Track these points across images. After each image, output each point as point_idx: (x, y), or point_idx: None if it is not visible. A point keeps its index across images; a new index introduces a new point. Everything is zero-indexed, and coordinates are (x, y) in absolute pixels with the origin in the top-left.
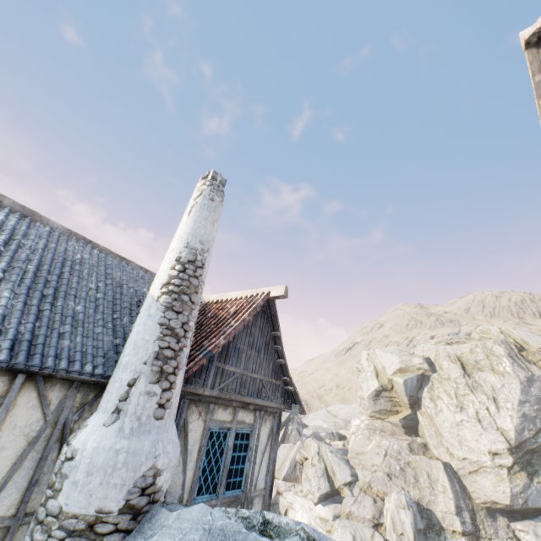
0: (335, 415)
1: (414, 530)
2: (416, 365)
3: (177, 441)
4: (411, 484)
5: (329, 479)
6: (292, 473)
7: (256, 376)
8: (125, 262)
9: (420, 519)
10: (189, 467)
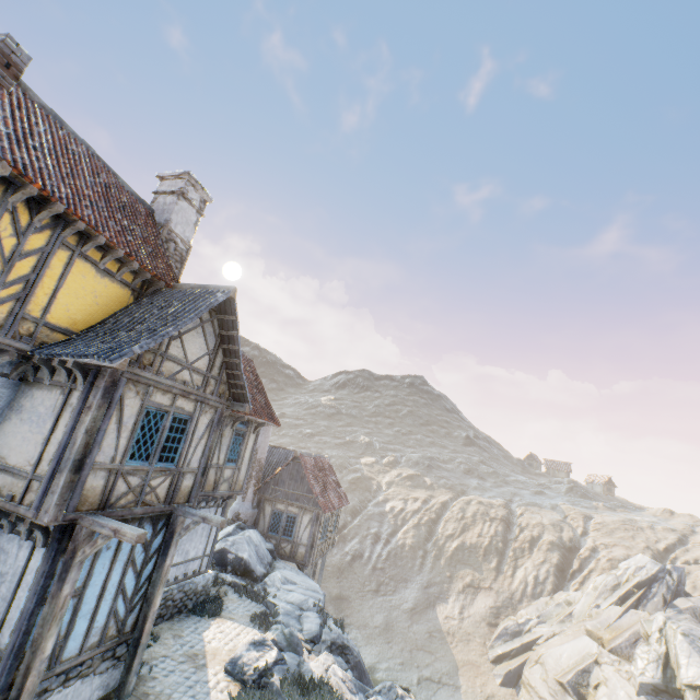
0: None
1: None
2: None
3: (249, 508)
4: None
5: (664, 669)
6: (625, 648)
7: (295, 492)
8: (275, 447)
9: None
10: (266, 521)
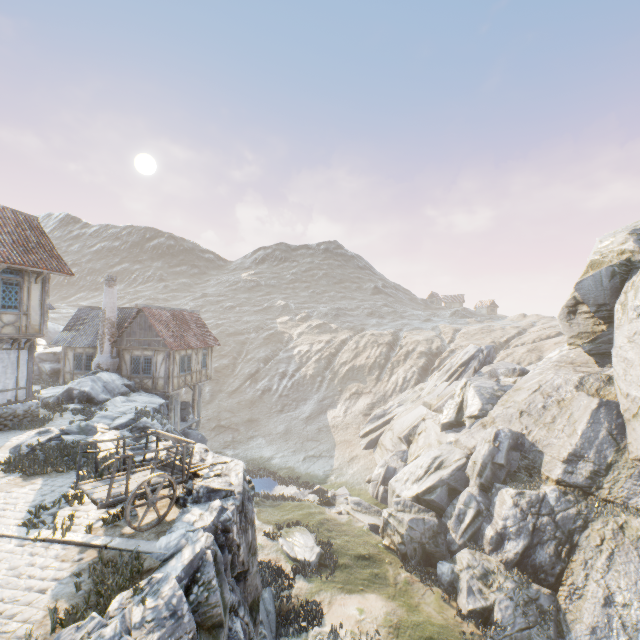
0: None
1: (486, 462)
2: (614, 249)
3: (109, 359)
4: (540, 425)
5: (458, 412)
6: (443, 406)
7: (146, 339)
8: (134, 309)
9: (504, 455)
10: (128, 366)
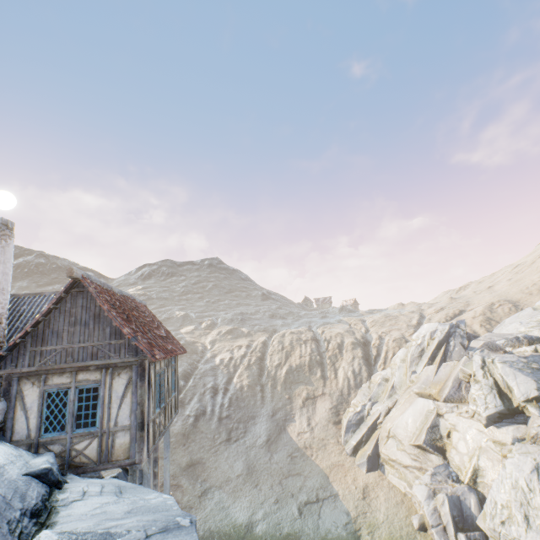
0: None
1: None
2: None
3: None
4: None
5: (500, 397)
6: (454, 394)
7: (85, 345)
8: (39, 295)
9: None
10: (32, 417)
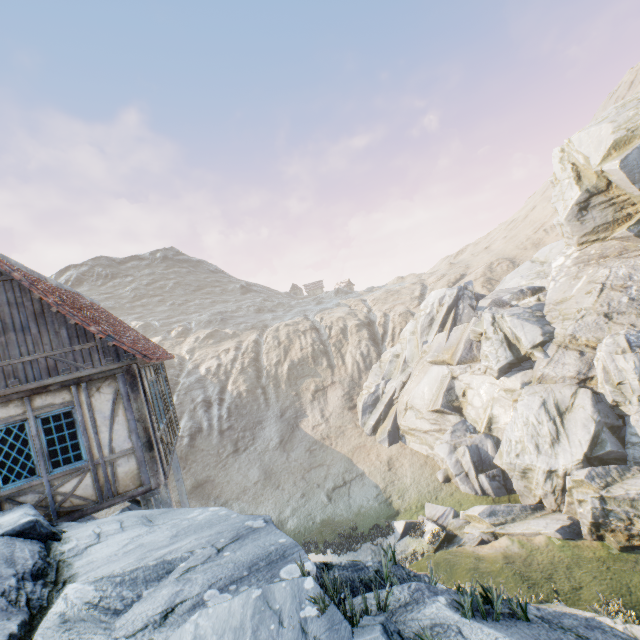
0: (543, 262)
1: None
2: None
3: None
4: None
5: (510, 348)
6: (467, 355)
7: (33, 358)
8: None
9: None
10: None
